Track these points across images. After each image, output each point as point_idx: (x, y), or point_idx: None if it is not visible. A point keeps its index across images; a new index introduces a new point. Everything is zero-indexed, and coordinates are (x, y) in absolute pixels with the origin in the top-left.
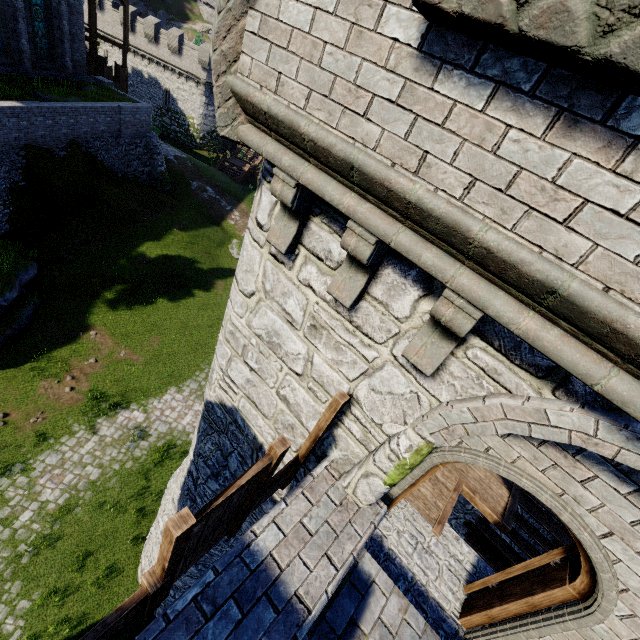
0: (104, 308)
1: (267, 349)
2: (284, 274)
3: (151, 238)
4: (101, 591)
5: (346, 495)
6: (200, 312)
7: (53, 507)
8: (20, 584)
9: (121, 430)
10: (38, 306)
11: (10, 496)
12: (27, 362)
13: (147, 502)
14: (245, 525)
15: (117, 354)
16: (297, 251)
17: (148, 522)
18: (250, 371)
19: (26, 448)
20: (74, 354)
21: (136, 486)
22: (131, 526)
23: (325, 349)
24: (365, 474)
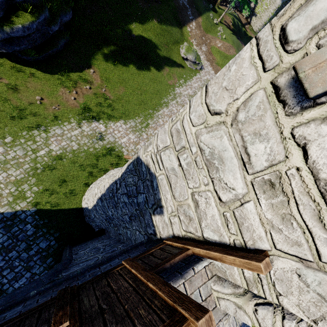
0: (101, 58)
1: (203, 163)
2: (274, 115)
3: (139, 21)
4: (66, 198)
5: (211, 293)
6: (150, 83)
7: (54, 154)
8: (35, 180)
9: (92, 131)
10: (68, 41)
11: (37, 140)
12: (56, 74)
13: (94, 170)
14: (134, 224)
15: (101, 89)
16: (323, 99)
17: (92, 179)
18: (178, 165)
19: (48, 120)
20: (80, 79)
21: (92, 161)
22: (85, 178)
23: (268, 208)
24: (238, 305)
